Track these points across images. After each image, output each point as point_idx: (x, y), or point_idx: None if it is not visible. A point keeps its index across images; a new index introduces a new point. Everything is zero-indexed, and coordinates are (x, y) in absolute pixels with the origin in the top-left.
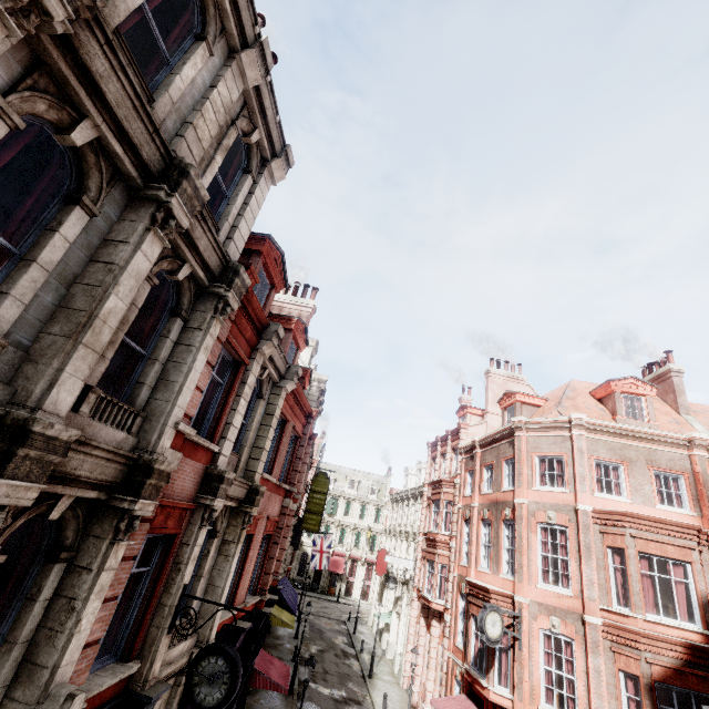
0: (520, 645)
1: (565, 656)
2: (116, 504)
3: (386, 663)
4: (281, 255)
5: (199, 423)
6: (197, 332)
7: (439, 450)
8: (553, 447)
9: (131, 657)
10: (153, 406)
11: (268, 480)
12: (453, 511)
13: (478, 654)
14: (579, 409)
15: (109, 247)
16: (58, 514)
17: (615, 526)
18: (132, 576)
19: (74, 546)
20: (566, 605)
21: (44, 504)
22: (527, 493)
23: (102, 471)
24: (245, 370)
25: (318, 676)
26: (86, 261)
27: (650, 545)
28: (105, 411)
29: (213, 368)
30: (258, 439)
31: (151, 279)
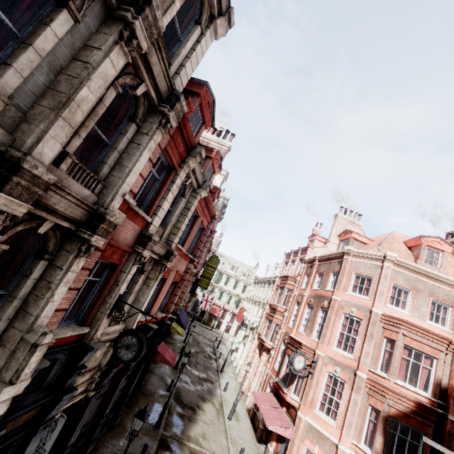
0: (312, 377)
1: (338, 389)
2: (80, 234)
3: (231, 367)
4: (213, 100)
5: (141, 202)
6: (145, 136)
7: (291, 258)
8: (367, 270)
9: (85, 324)
10: (110, 179)
11: (180, 249)
12: (291, 295)
13: (285, 375)
14: (393, 250)
15: (87, 51)
16: (43, 231)
17: (394, 326)
18: (89, 281)
19: (53, 253)
20: (347, 363)
21: (35, 222)
22: (342, 294)
23: (72, 211)
24: (175, 174)
25: (192, 364)
26: (70, 59)
27: (414, 342)
28: (78, 173)
29: (154, 167)
30: (178, 222)
31: (116, 87)
